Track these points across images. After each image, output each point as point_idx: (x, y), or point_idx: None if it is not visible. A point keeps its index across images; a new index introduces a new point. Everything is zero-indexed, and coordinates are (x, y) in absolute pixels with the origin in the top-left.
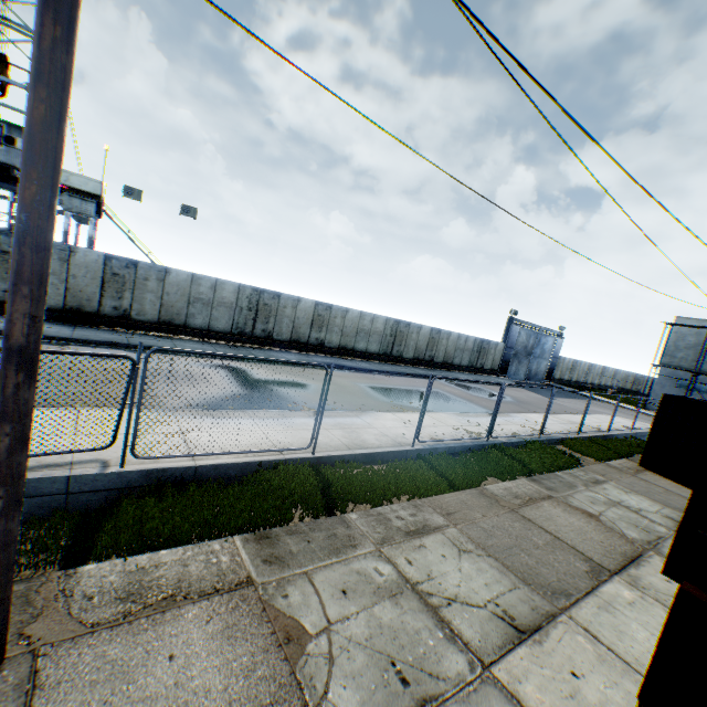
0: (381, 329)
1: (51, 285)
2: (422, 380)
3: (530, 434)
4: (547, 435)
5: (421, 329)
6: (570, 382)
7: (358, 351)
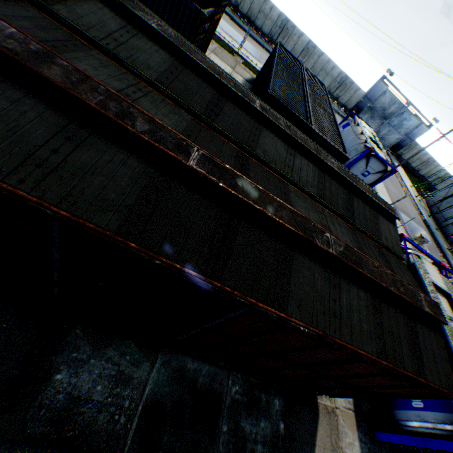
0: (275, 20)
1: None
2: (267, 53)
3: (232, 44)
4: (247, 60)
5: (302, 37)
6: (415, 172)
7: (256, 27)
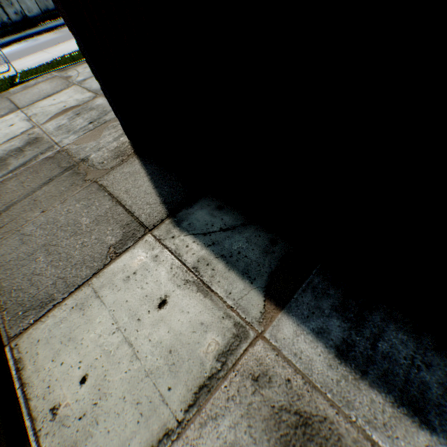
0: None
1: (27, 0)
2: None
3: None
4: None
5: None
6: None
7: None
